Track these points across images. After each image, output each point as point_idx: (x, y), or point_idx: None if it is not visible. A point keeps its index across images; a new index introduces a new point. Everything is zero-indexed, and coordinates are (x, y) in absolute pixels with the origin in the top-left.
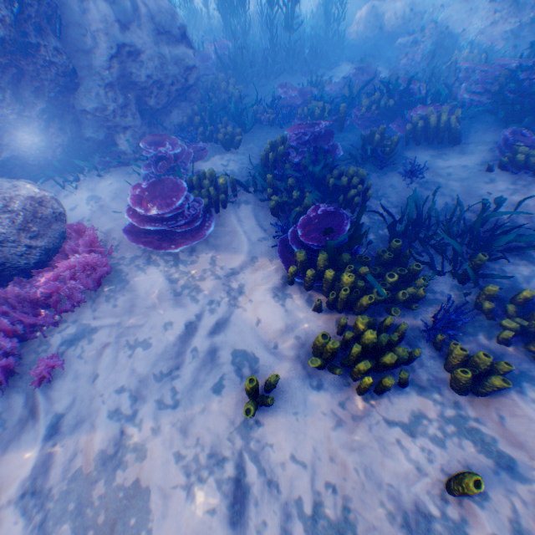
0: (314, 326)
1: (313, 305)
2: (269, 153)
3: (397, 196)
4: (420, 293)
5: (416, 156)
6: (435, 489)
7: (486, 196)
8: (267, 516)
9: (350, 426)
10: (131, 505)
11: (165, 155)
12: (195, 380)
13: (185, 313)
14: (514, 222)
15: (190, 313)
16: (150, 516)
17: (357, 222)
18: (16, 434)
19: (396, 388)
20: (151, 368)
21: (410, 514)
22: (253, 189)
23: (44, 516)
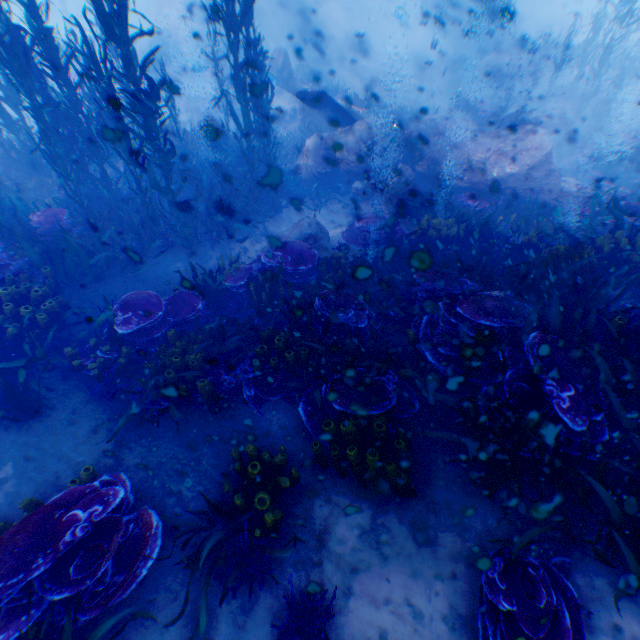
0: None
1: None
2: None
3: None
4: None
5: (334, 524)
6: None
7: None
8: None
9: None
10: None
11: None
12: None
13: None
14: None
15: None
16: None
17: None
18: None
19: None
20: None
21: None
22: None
23: None
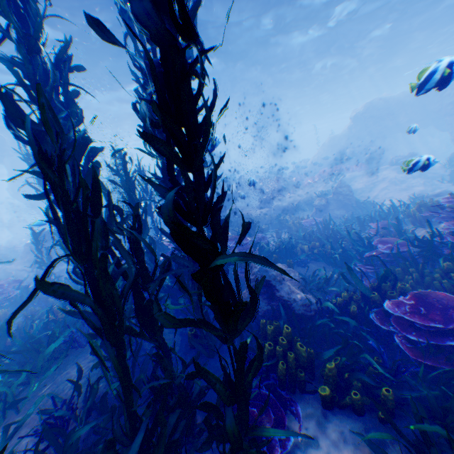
0: None
1: None
2: None
3: None
4: None
5: None
6: None
7: None
8: None
9: None
10: None
11: None
12: None
13: None
14: None
15: None
16: None
17: None
18: None
19: None
20: None
21: None
22: None
23: None
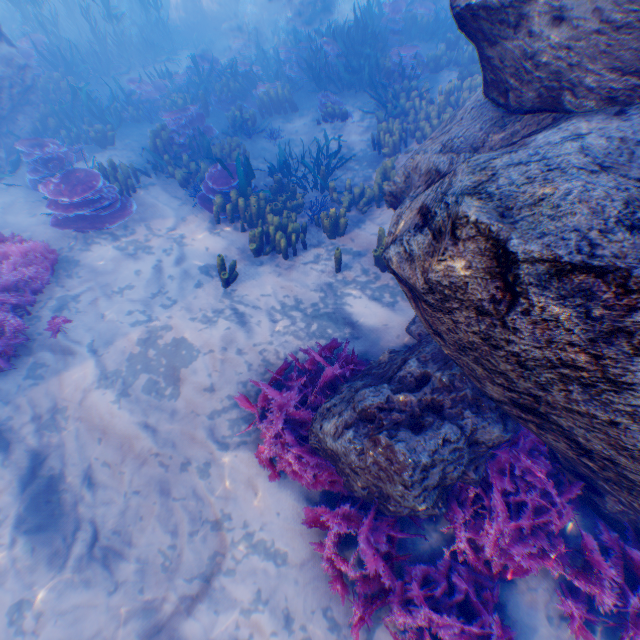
0: (246, 240)
1: (240, 230)
2: (154, 140)
3: (270, 155)
4: (300, 202)
5: (274, 125)
6: (331, 275)
7: (323, 141)
8: (259, 318)
9: (286, 272)
10: (179, 348)
11: (53, 155)
12: (182, 289)
13: (149, 263)
14: (340, 153)
15: (153, 262)
16: (194, 346)
17: (247, 169)
18: (62, 365)
19: (304, 250)
20: (145, 296)
21: (323, 287)
22: (153, 174)
23: (123, 380)
